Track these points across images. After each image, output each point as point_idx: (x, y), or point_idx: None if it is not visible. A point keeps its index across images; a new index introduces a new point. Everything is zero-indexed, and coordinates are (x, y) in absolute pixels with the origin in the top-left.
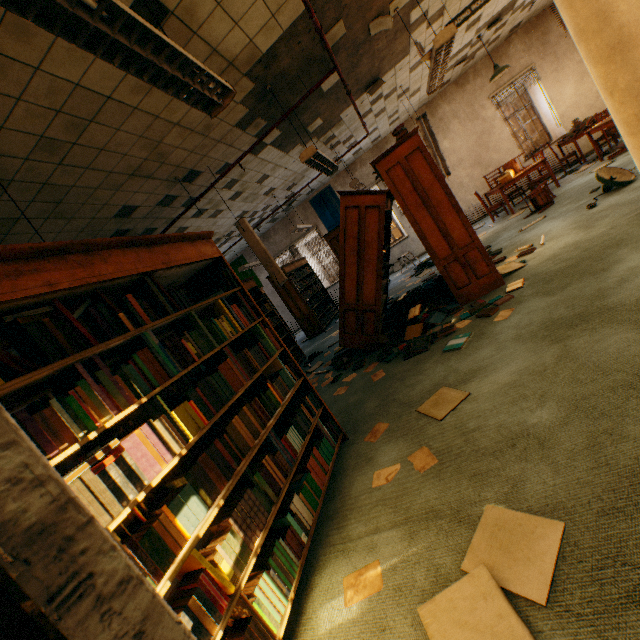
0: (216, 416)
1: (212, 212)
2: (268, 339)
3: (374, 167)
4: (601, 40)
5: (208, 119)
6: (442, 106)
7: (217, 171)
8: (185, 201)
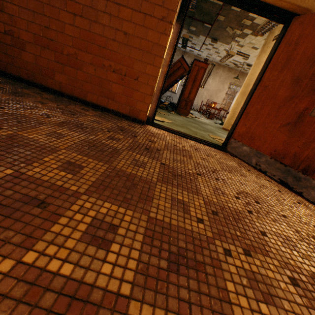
0: None
1: None
2: None
3: (194, 60)
4: (244, 89)
5: None
6: (221, 70)
7: None
8: None
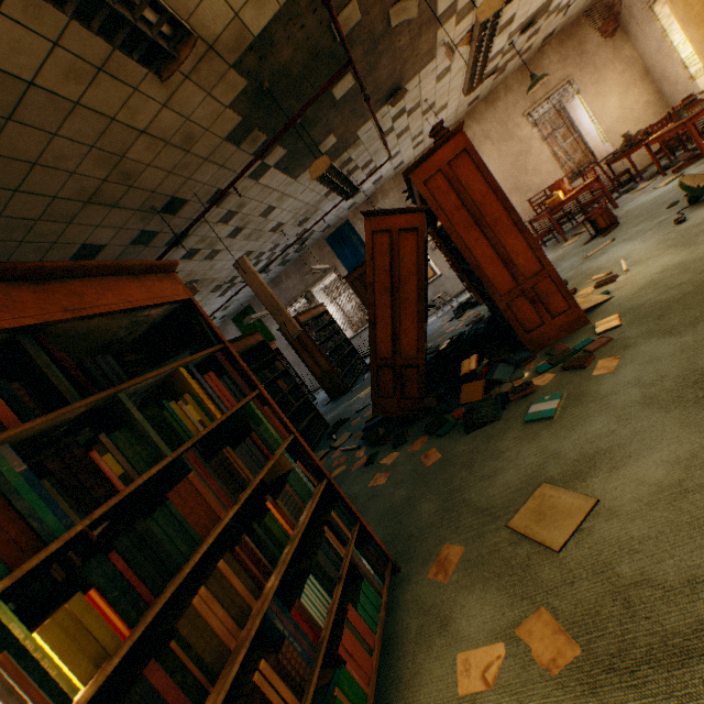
0: (151, 610)
1: (207, 253)
2: (268, 424)
3: (407, 179)
4: None
5: (187, 127)
6: (471, 126)
7: (208, 200)
8: (169, 238)
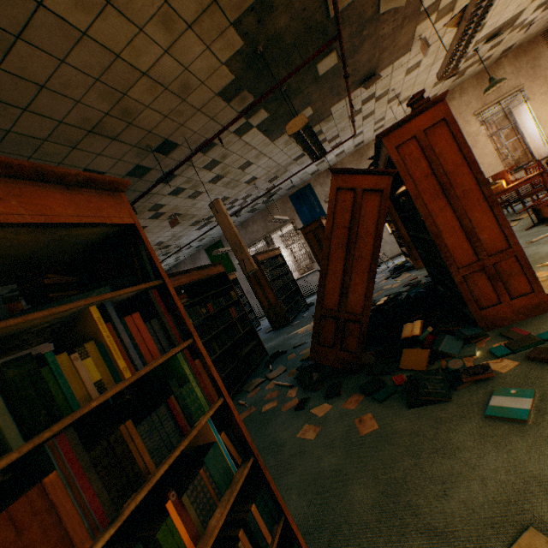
0: None
1: (191, 192)
2: (194, 383)
3: (378, 143)
4: None
5: (185, 76)
6: None
7: (196, 147)
8: (160, 175)
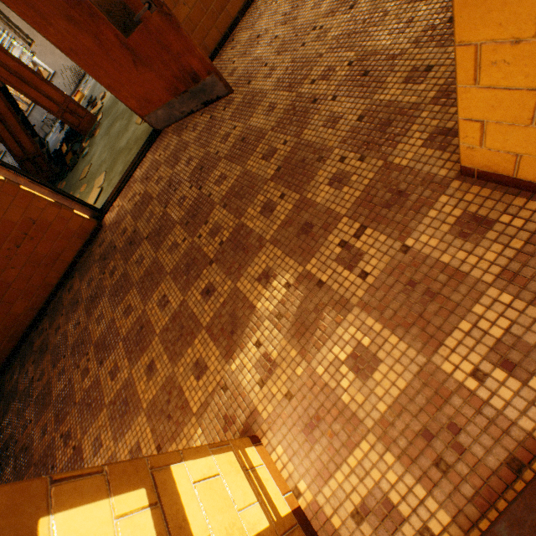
0: None
1: None
2: None
3: None
4: None
5: None
6: None
7: None
8: None
